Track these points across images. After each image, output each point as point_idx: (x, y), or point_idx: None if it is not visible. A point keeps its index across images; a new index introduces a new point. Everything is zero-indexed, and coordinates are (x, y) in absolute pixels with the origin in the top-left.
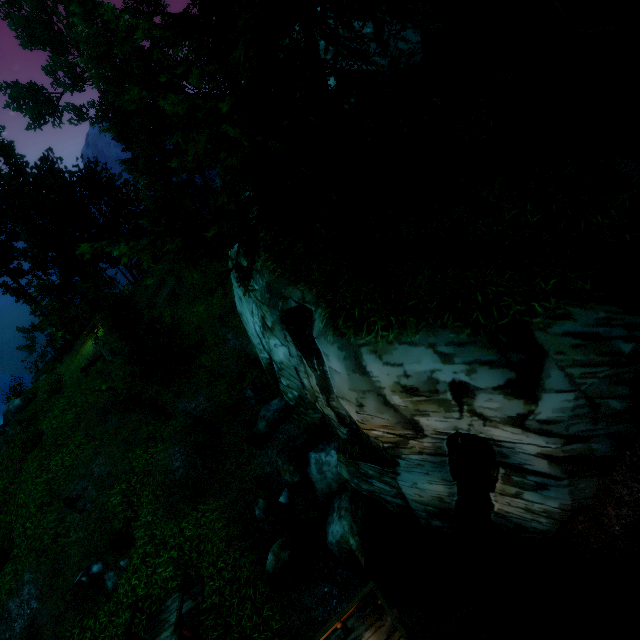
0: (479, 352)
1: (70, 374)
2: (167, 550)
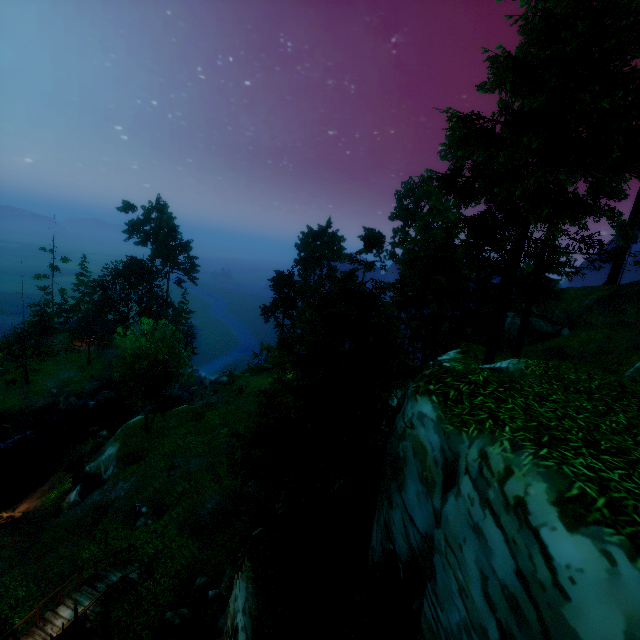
0: (250, 627)
1: (255, 385)
2: (161, 540)
